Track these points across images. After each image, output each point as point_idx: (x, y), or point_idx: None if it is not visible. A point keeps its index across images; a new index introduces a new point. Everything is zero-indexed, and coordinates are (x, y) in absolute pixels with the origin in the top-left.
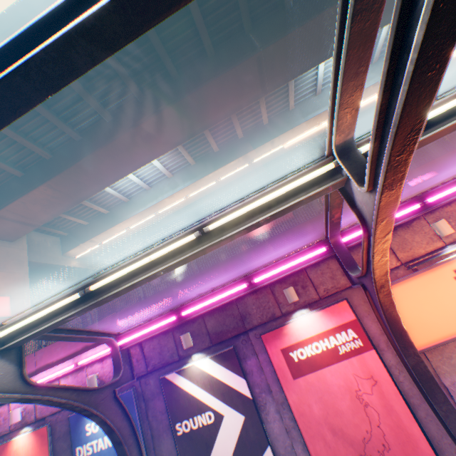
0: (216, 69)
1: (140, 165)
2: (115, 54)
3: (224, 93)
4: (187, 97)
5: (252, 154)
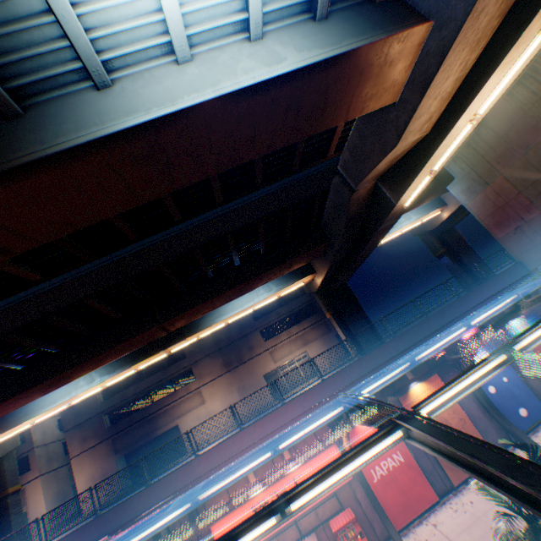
0: (126, 332)
1: (52, 390)
2: (34, 336)
3: (133, 342)
4: (100, 354)
5: (169, 348)
